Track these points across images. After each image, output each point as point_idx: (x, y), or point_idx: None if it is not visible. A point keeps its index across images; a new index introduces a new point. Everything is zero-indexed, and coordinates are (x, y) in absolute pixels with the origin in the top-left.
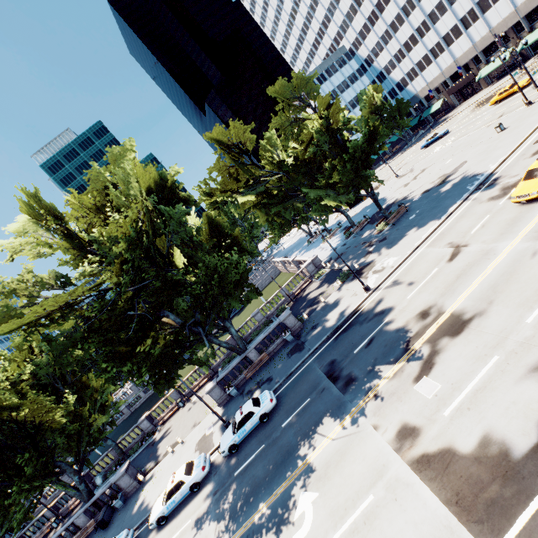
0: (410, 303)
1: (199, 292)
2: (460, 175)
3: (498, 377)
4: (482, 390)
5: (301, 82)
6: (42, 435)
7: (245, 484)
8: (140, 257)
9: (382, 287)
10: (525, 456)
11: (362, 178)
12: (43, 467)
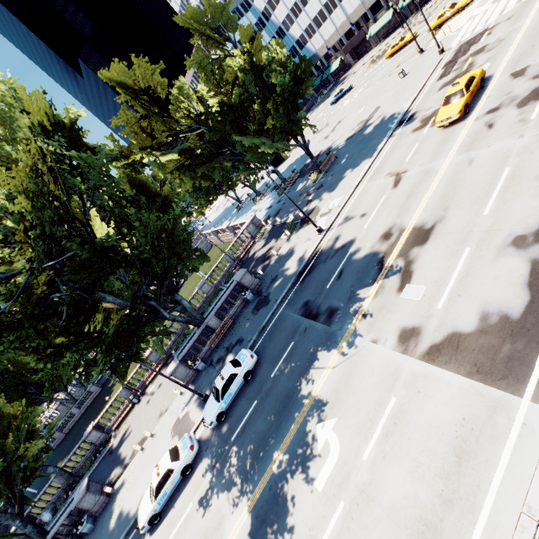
0: (369, 231)
1: (146, 254)
2: (378, 118)
3: (476, 262)
4: (466, 277)
5: (214, 10)
6: None
7: (248, 443)
8: (53, 222)
9: (335, 225)
10: (523, 313)
11: (294, 123)
12: None
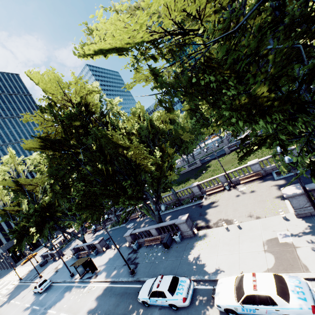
0: None
1: None
2: None
3: None
4: None
5: None
6: (139, 172)
7: None
8: None
9: None
10: None
11: None
12: (137, 193)
